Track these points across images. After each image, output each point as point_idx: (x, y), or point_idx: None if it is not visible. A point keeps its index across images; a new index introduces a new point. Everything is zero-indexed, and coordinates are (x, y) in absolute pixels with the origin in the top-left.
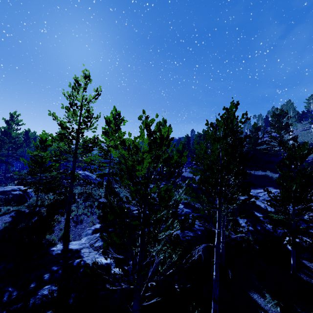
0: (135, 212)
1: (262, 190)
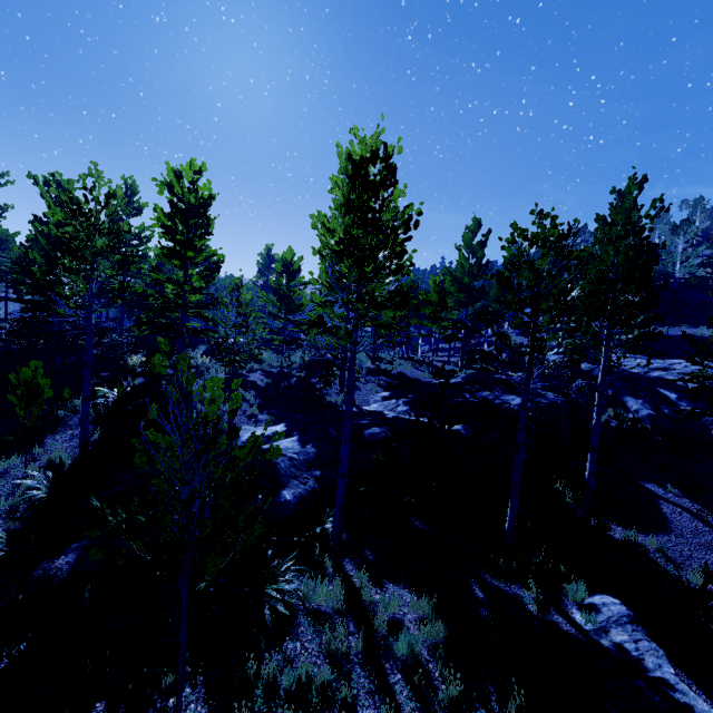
0: (436, 382)
1: (683, 361)
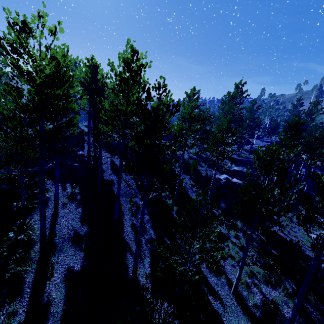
0: (245, 160)
1: None
